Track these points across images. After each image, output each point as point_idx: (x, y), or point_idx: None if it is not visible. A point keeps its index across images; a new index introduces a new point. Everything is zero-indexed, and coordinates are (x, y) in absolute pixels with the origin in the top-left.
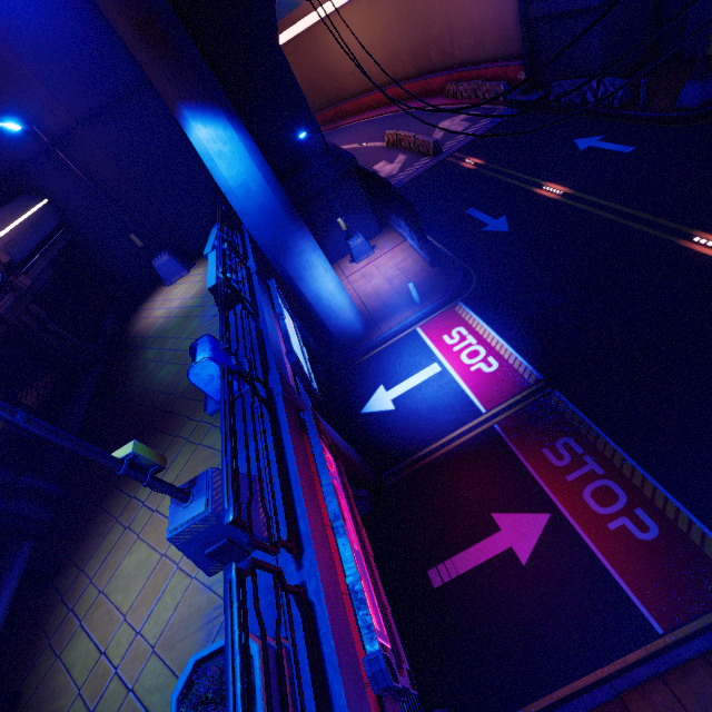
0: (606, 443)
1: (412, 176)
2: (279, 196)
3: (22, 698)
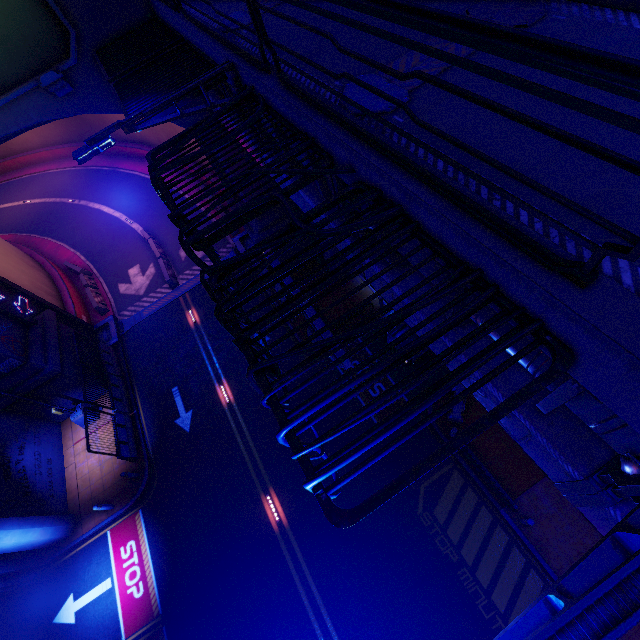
0: None
1: (151, 310)
2: None
3: None
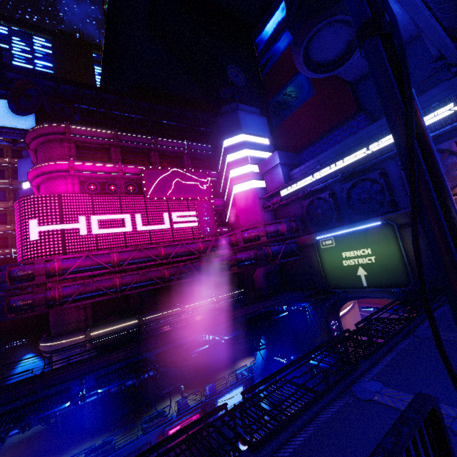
0: None
1: None
2: (261, 368)
3: (165, 399)
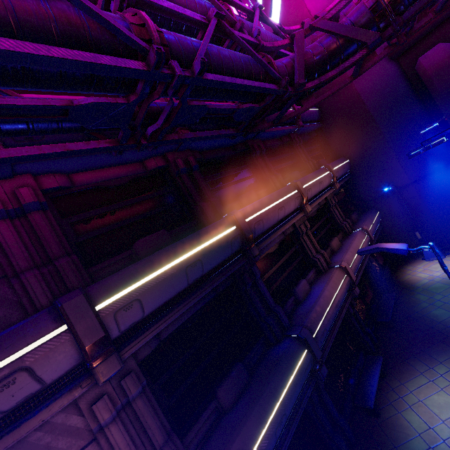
0: None
1: None
2: None
3: (381, 415)
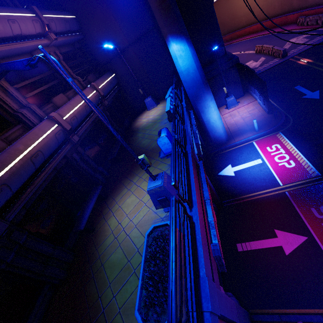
0: None
1: (266, 68)
2: (201, 75)
3: (96, 229)
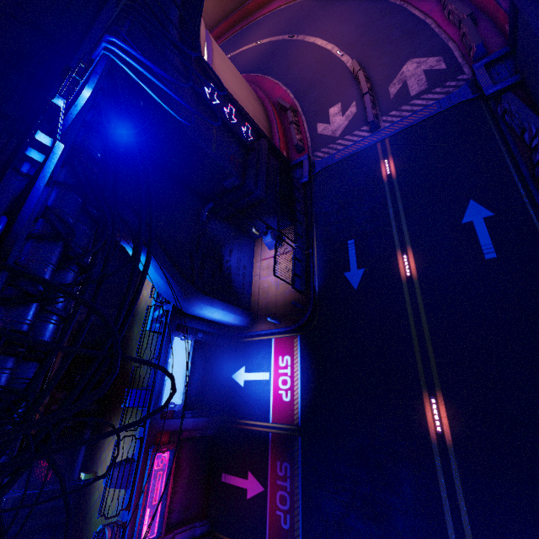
0: (298, 480)
1: (343, 154)
2: (175, 290)
3: None
